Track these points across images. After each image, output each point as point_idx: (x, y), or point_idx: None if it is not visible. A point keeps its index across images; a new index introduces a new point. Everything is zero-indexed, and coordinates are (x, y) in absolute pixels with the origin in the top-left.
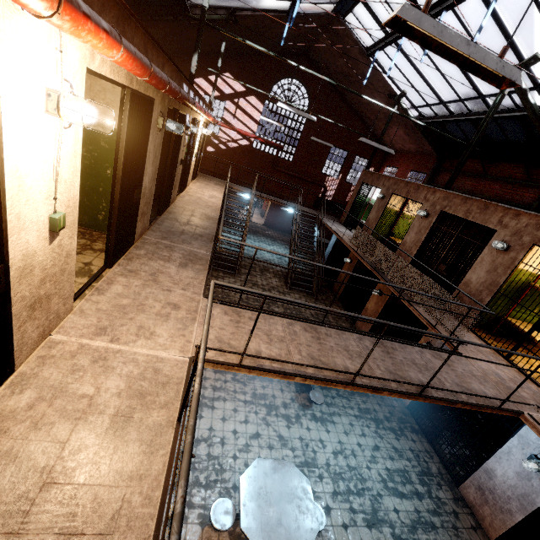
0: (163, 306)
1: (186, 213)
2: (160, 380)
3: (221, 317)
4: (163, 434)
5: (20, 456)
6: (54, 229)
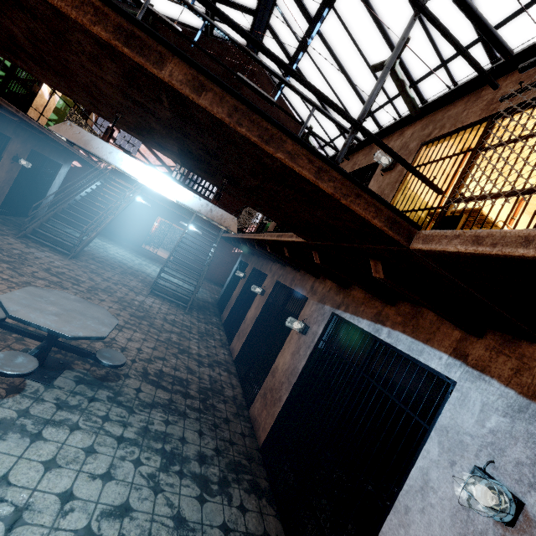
0: None
1: None
2: None
3: None
4: None
5: None
6: None
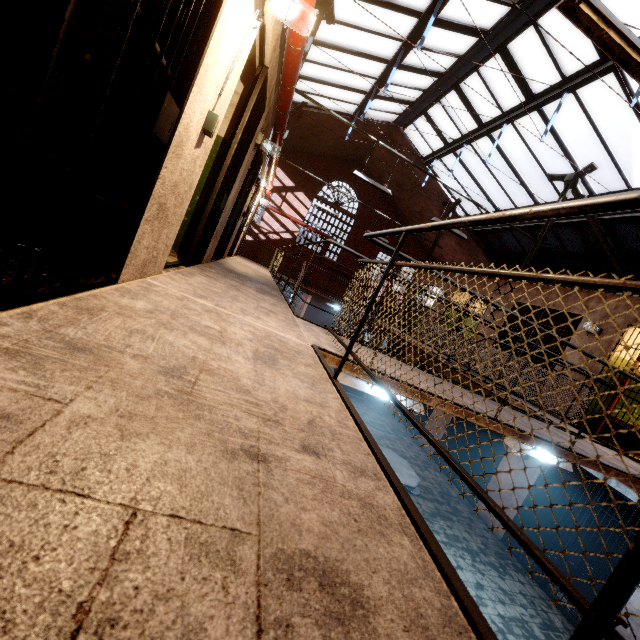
0: (258, 306)
1: (241, 268)
2: (290, 348)
3: (324, 334)
4: (322, 383)
5: (158, 339)
6: (209, 127)
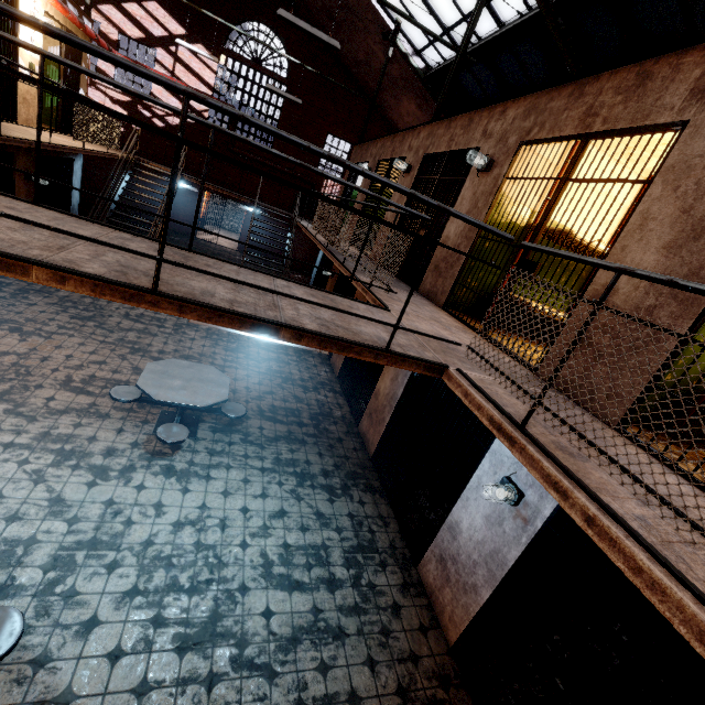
0: None
1: None
2: None
3: None
4: None
5: None
6: None
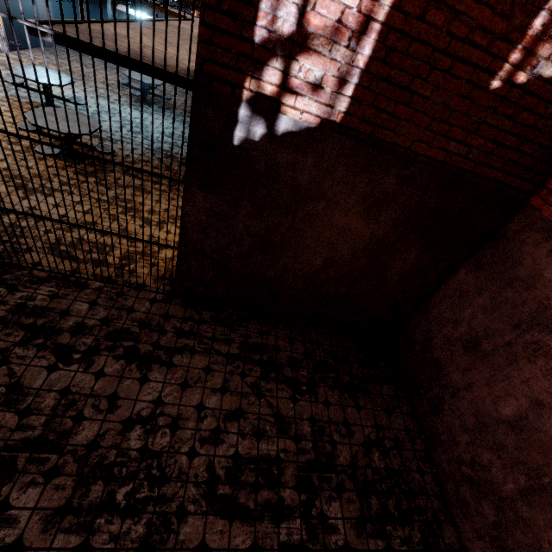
0: None
1: None
2: None
3: None
4: None
5: None
6: None
